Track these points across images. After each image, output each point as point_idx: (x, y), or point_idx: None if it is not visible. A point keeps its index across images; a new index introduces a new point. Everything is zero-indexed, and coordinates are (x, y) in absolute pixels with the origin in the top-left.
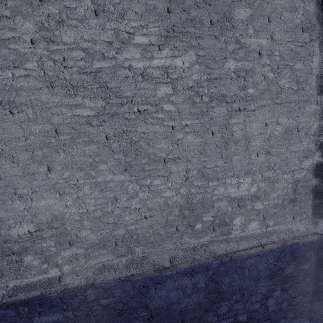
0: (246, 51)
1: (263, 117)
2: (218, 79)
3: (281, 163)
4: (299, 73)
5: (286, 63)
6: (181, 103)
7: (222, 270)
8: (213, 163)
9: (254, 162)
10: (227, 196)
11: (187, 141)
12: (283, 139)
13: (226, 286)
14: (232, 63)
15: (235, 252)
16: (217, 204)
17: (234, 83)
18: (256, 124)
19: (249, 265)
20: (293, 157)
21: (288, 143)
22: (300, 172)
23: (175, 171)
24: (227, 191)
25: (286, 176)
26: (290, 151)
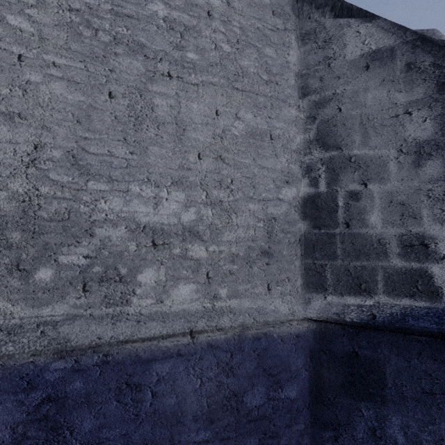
0: (186, 2)
1: (212, 101)
2: (133, 18)
3: (244, 182)
4: (270, 62)
5: (250, 41)
6: (50, 25)
7: (75, 391)
8: (105, 147)
9: (193, 167)
10: (129, 218)
11: (50, 91)
12: (248, 144)
13: (84, 442)
14: (163, 8)
15: (122, 343)
16: (103, 231)
17: (163, 35)
18: (200, 107)
19: (155, 381)
20: (265, 177)
21: (256, 152)
22: (277, 205)
23: (7, 139)
24: (130, 207)
25: (254, 206)
26: (260, 166)
